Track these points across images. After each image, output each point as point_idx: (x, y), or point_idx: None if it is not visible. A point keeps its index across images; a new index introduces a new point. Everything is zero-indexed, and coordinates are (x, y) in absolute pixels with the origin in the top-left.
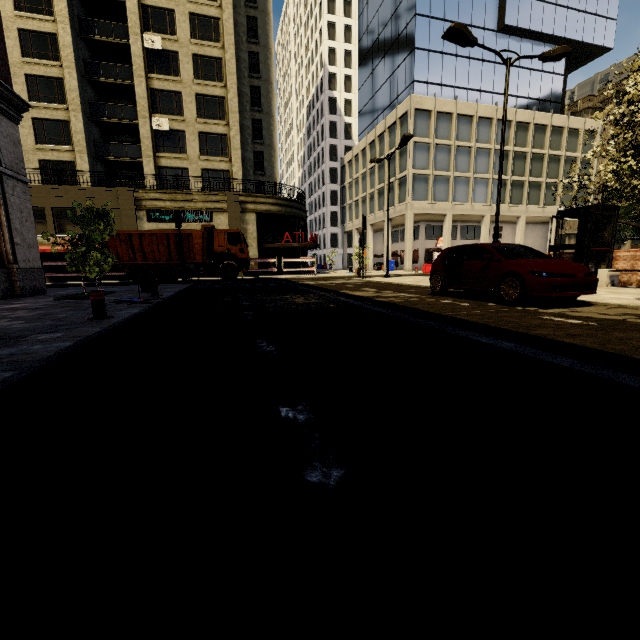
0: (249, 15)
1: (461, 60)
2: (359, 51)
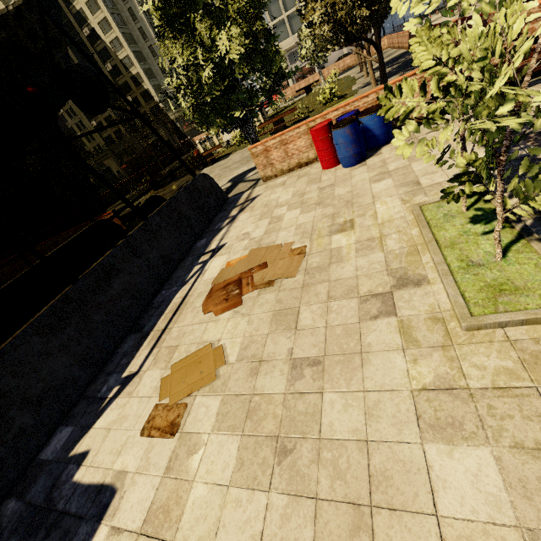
0: (128, 8)
1: None
2: None
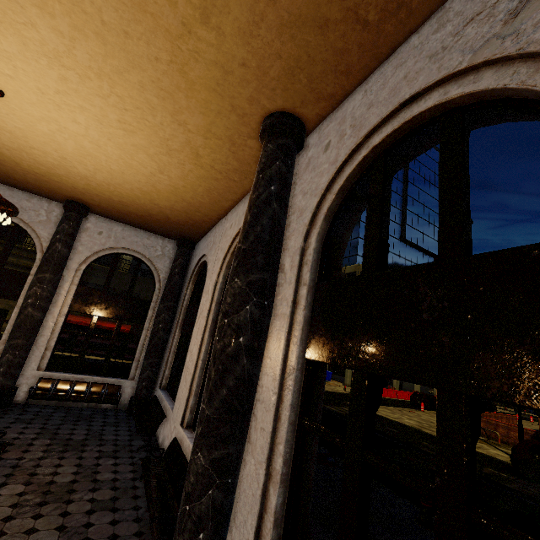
0: None
1: None
2: None
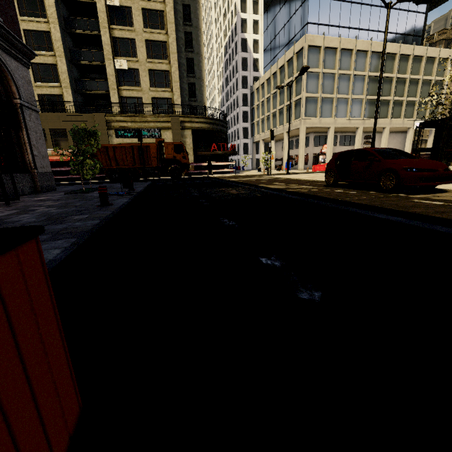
0: None
1: (345, 4)
2: (265, 0)
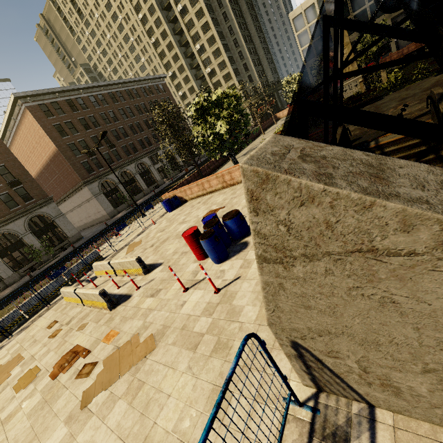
0: (228, 26)
1: None
2: None
